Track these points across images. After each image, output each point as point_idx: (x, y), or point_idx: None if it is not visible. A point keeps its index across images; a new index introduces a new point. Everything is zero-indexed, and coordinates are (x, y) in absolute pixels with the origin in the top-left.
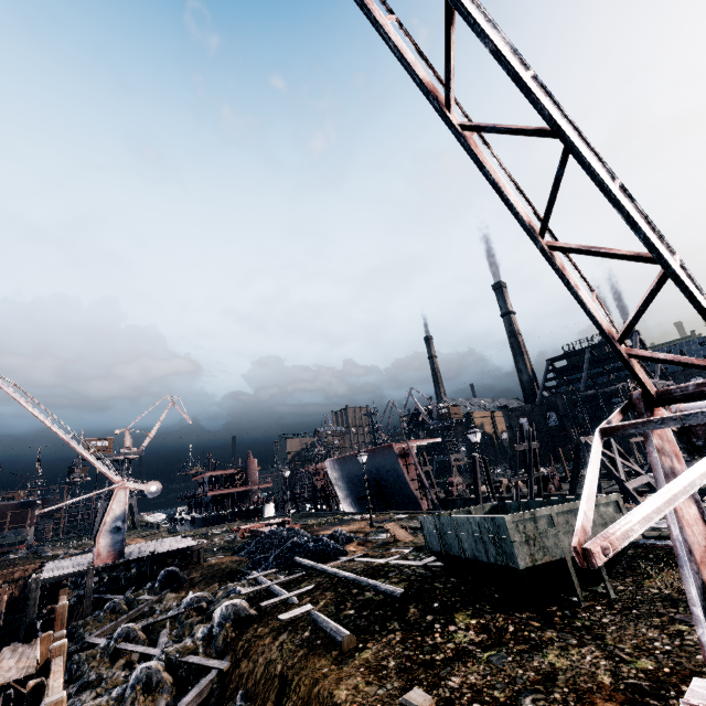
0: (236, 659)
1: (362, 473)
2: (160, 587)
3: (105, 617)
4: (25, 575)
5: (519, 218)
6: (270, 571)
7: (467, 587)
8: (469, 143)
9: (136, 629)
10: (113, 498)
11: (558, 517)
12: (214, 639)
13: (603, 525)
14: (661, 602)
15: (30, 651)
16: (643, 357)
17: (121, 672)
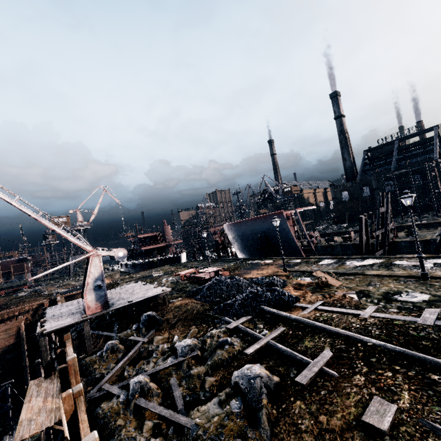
0: None
1: (254, 232)
2: (145, 329)
3: (107, 356)
4: (33, 308)
5: None
6: (245, 320)
7: None
8: None
9: (147, 381)
10: (89, 264)
11: None
12: (256, 418)
13: None
14: None
15: (52, 387)
16: None
17: (155, 440)
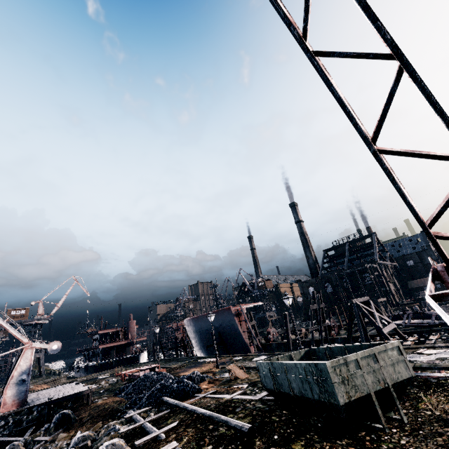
0: None
1: (209, 328)
2: (54, 428)
3: None
4: None
5: (357, 127)
6: (143, 410)
7: (297, 419)
8: (321, 66)
9: None
10: (21, 356)
11: (362, 361)
12: None
13: (392, 365)
14: (437, 423)
15: None
16: (448, 238)
17: None
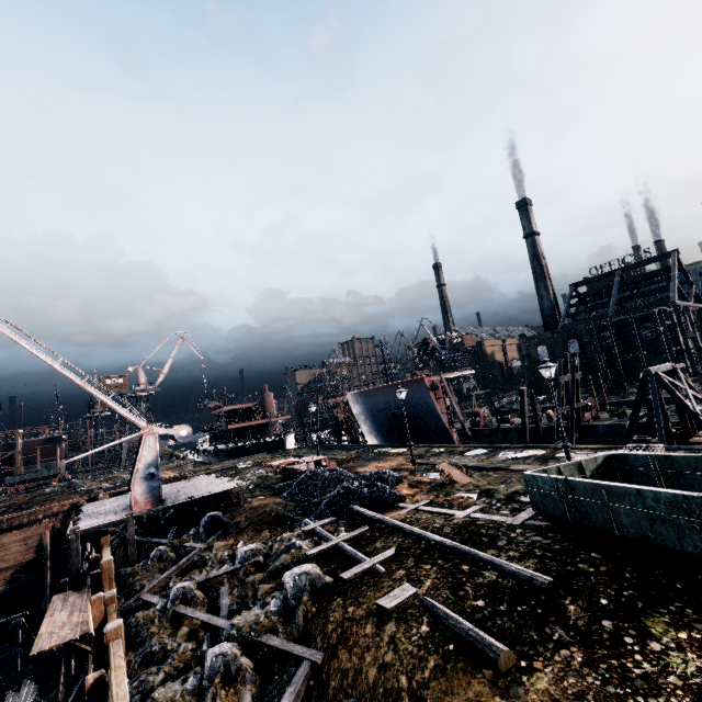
0: (330, 648)
1: (388, 407)
2: (205, 533)
3: (153, 566)
4: (64, 509)
5: None
6: (327, 521)
7: (632, 574)
8: None
9: (192, 588)
10: (142, 444)
11: None
12: (292, 615)
13: None
14: None
15: (81, 602)
16: None
17: (187, 644)
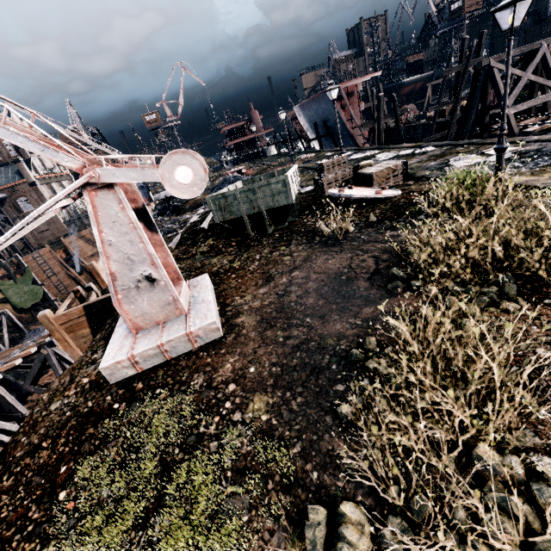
0: None
1: (315, 118)
2: (171, 214)
3: None
4: None
5: None
6: (206, 207)
7: None
8: None
9: None
10: None
11: (241, 195)
12: None
13: (272, 196)
14: (304, 234)
15: None
16: None
17: None
